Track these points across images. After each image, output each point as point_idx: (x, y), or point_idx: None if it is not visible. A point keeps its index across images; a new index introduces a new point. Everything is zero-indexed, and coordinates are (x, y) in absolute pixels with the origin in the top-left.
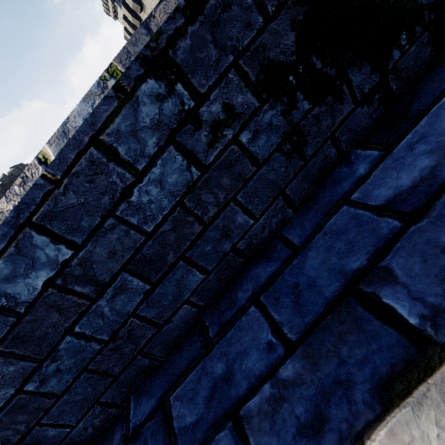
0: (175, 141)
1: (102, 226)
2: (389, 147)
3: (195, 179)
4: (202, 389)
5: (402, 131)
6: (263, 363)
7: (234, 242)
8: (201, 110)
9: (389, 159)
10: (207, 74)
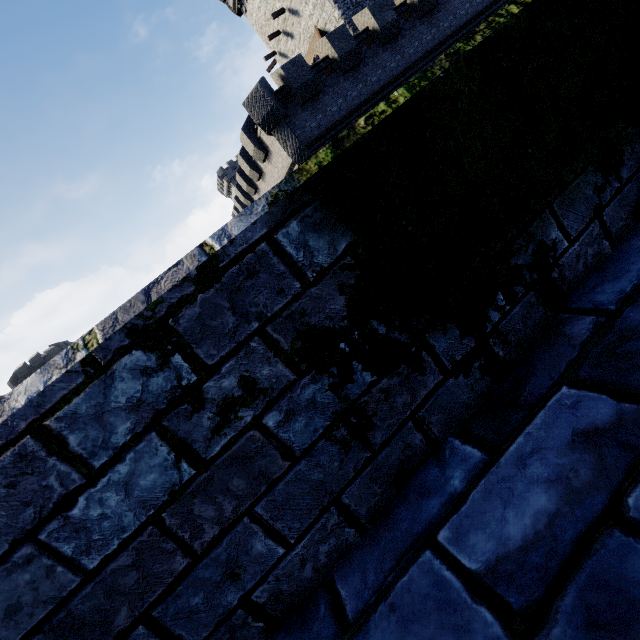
0: (161, 426)
1: (9, 558)
2: (499, 445)
3: (185, 479)
4: None
5: (516, 423)
6: None
7: (247, 588)
8: (207, 385)
9: (496, 471)
10: (220, 343)
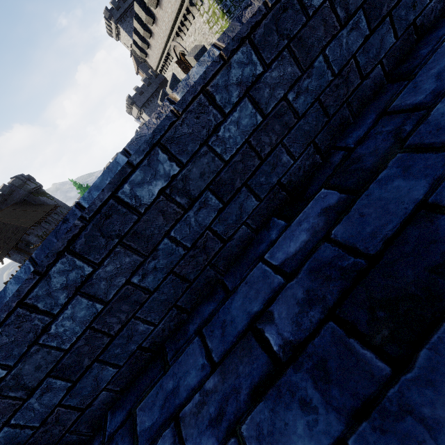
0: None
1: None
2: None
3: None
4: (421, 88)
5: None
6: None
7: (416, 16)
8: None
9: None
10: None
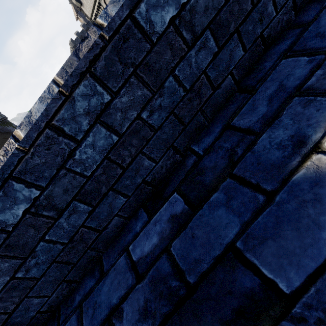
0: None
1: None
2: None
3: None
4: (258, 107)
5: None
6: (306, 71)
7: (263, 29)
8: None
9: None
10: None
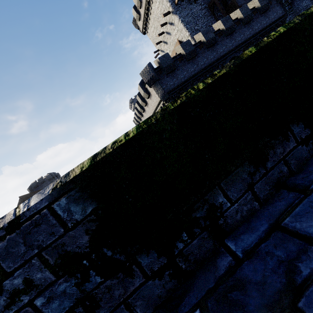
0: None
1: None
2: None
3: None
4: None
5: None
6: None
7: None
8: (5, 282)
9: None
10: (15, 260)
